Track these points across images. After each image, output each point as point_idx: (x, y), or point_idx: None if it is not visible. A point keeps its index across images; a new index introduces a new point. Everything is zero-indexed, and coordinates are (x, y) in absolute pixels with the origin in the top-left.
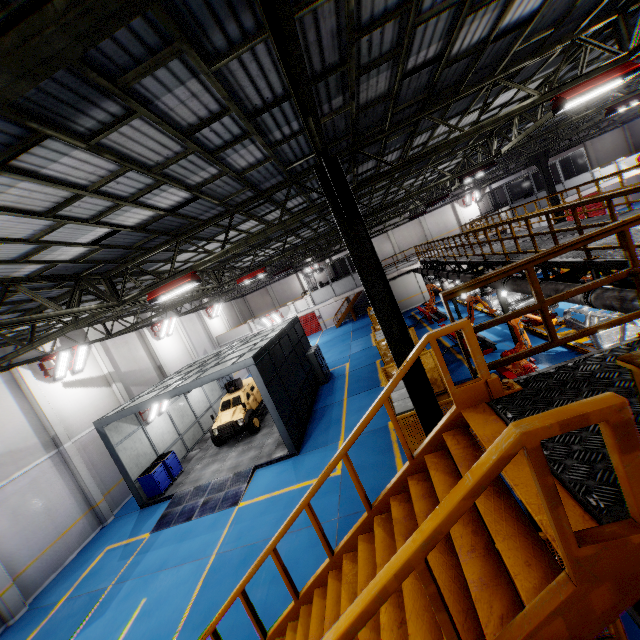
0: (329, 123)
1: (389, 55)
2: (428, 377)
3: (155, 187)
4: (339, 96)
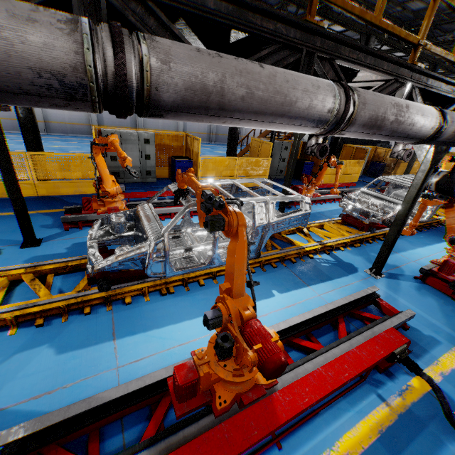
0: (401, 15)
1: (412, 0)
2: (389, 163)
3: (332, 25)
4: (398, 8)
